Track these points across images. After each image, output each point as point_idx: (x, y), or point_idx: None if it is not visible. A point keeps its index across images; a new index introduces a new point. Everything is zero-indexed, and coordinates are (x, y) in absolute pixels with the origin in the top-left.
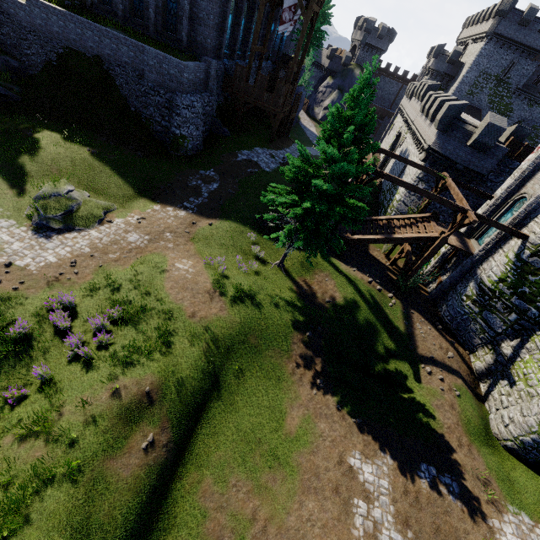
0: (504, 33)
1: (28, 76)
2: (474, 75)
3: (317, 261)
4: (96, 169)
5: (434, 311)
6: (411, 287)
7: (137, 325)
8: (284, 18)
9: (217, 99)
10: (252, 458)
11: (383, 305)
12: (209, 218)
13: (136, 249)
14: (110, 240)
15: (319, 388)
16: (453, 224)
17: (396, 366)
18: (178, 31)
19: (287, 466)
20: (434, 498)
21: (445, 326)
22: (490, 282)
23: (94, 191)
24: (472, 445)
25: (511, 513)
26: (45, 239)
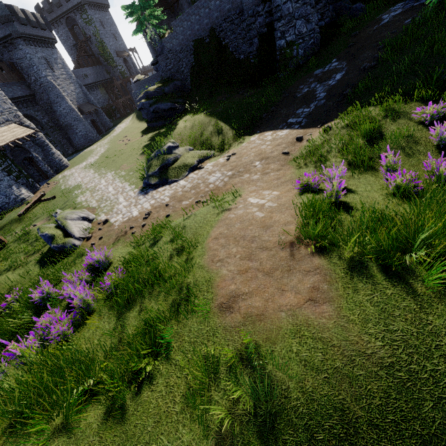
0: None
1: (186, 88)
2: None
3: None
4: (206, 125)
5: None
6: None
7: (127, 310)
8: None
9: None
10: None
11: None
12: (325, 122)
13: (212, 190)
14: (191, 186)
15: None
16: None
17: None
18: None
19: None
20: None
21: None
22: None
23: (201, 146)
24: None
25: None
26: (143, 196)
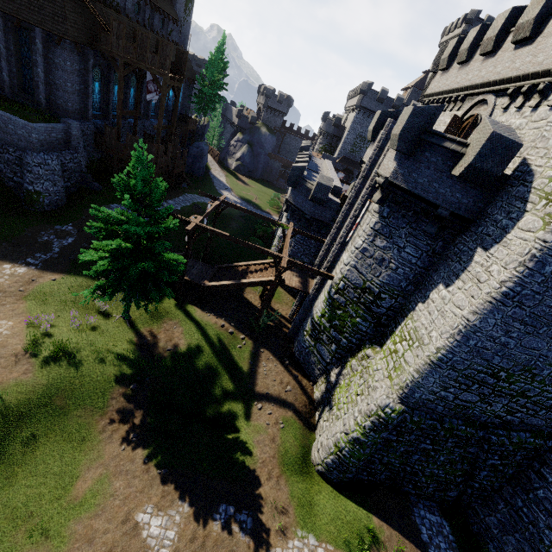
0: (368, 106)
1: None
2: (353, 137)
3: (169, 309)
4: None
5: (288, 348)
6: (274, 326)
7: None
8: (150, 88)
9: (86, 156)
10: (13, 537)
11: (231, 348)
12: (55, 273)
13: None
14: None
15: (130, 443)
16: (276, 269)
17: (229, 407)
18: (36, 94)
19: (57, 537)
20: (222, 539)
21: (295, 361)
22: (317, 317)
23: None
24: (282, 475)
25: (298, 538)
26: None
